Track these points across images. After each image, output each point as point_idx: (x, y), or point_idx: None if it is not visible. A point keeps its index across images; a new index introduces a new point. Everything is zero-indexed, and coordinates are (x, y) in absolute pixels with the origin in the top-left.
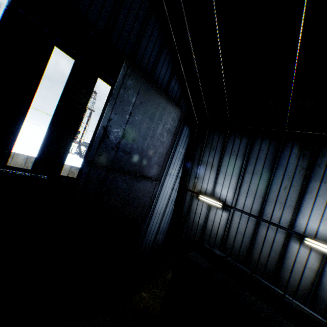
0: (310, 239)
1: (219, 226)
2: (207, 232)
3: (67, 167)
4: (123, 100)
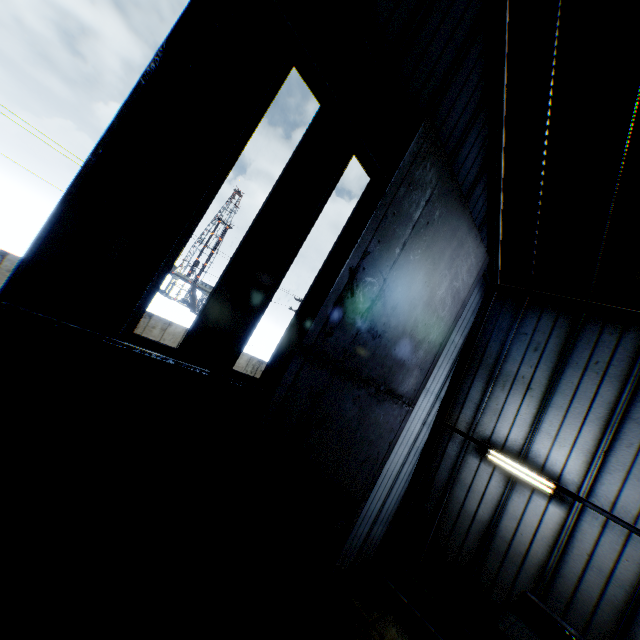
0: None
1: (536, 537)
2: (497, 542)
3: (179, 331)
4: (399, 213)
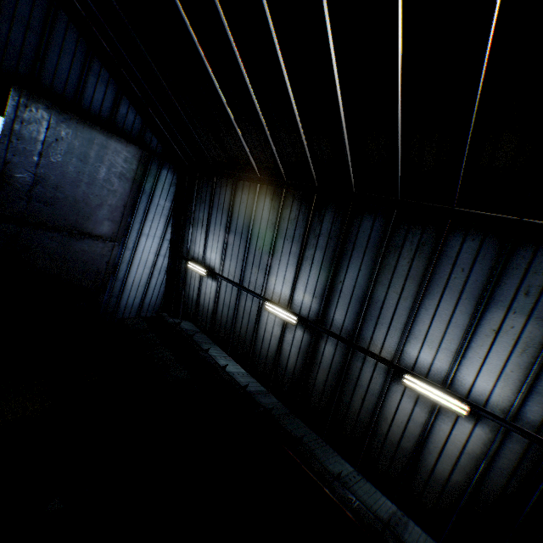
0: (269, 304)
1: (210, 299)
2: (200, 308)
3: None
4: (24, 139)
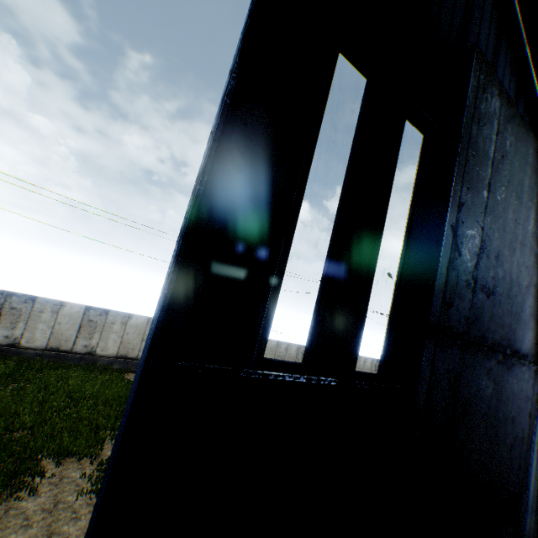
0: None
1: None
2: None
3: None
4: (475, 153)
